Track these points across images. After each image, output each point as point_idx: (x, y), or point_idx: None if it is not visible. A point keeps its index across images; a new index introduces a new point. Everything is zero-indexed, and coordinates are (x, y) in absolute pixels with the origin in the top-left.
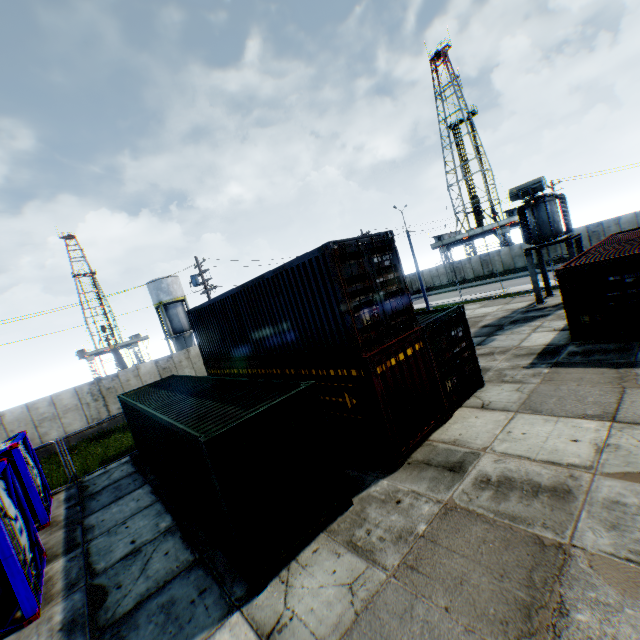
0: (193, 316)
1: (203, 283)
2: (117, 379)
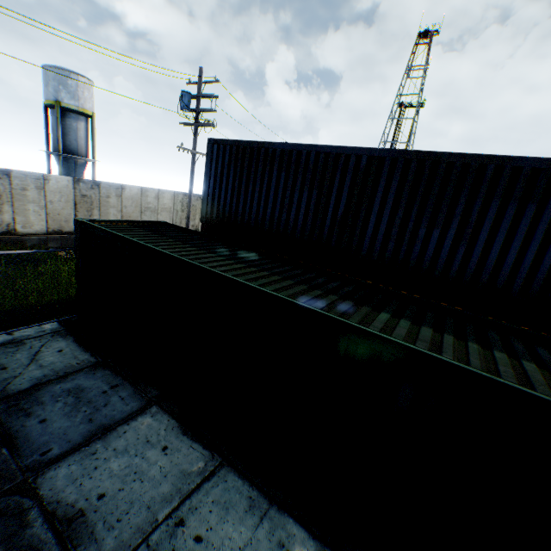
0: (222, 151)
1: (196, 111)
2: (6, 179)
